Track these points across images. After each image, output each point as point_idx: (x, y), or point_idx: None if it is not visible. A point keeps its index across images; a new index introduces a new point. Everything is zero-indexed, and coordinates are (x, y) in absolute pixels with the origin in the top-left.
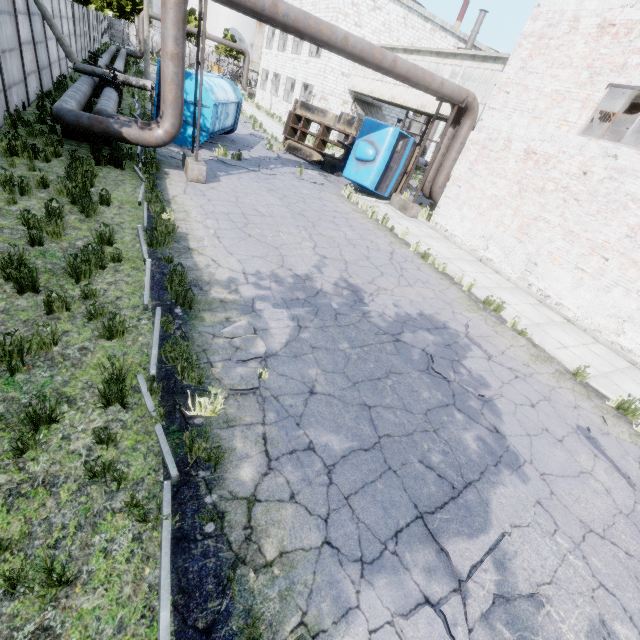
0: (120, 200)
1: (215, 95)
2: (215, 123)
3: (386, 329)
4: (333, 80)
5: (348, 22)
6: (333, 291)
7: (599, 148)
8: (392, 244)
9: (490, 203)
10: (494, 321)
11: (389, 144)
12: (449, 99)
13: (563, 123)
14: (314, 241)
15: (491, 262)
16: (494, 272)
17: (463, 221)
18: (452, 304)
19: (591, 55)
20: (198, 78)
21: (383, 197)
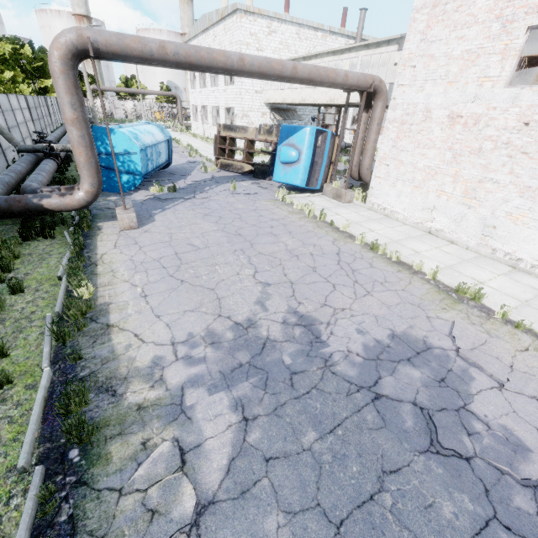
0: (39, 279)
1: (141, 141)
2: (147, 164)
3: (358, 380)
4: (249, 99)
5: (250, 49)
6: (282, 335)
7: (536, 94)
8: (336, 241)
9: (424, 174)
10: (478, 315)
11: (309, 142)
12: (356, 88)
13: (484, 80)
14: (253, 265)
15: (442, 232)
16: (449, 243)
17: (400, 197)
18: (422, 305)
19: (497, 5)
20: (120, 131)
21: (315, 189)
